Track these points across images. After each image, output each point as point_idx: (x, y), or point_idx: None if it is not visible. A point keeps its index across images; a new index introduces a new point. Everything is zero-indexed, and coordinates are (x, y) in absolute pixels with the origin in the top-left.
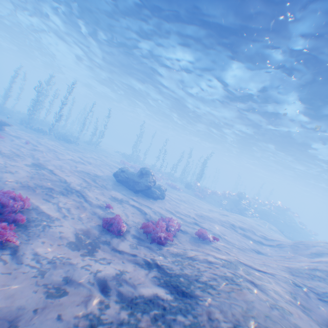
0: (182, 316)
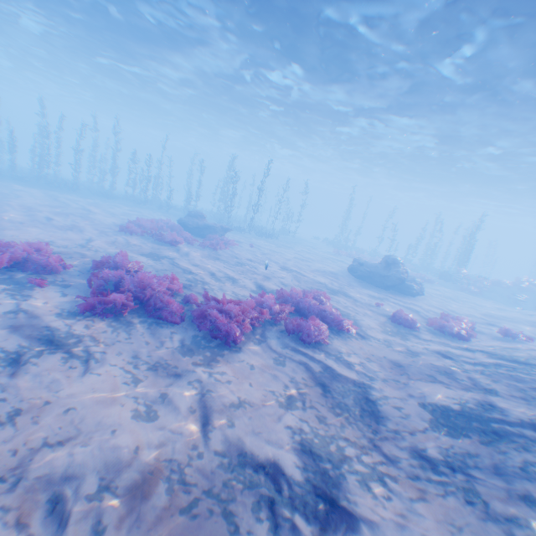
0: (533, 371)
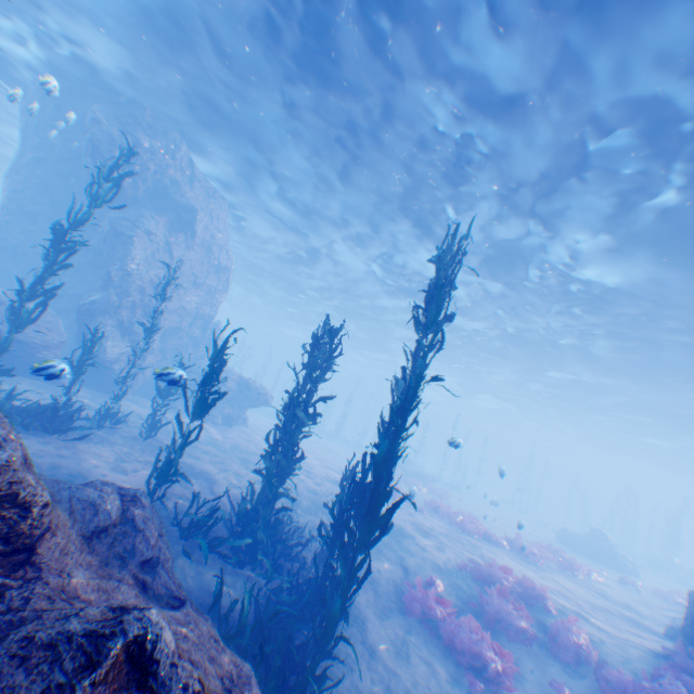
0: None
